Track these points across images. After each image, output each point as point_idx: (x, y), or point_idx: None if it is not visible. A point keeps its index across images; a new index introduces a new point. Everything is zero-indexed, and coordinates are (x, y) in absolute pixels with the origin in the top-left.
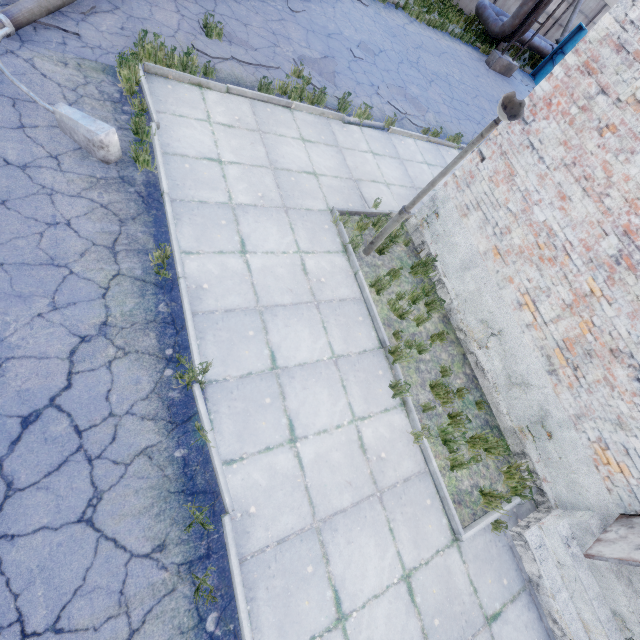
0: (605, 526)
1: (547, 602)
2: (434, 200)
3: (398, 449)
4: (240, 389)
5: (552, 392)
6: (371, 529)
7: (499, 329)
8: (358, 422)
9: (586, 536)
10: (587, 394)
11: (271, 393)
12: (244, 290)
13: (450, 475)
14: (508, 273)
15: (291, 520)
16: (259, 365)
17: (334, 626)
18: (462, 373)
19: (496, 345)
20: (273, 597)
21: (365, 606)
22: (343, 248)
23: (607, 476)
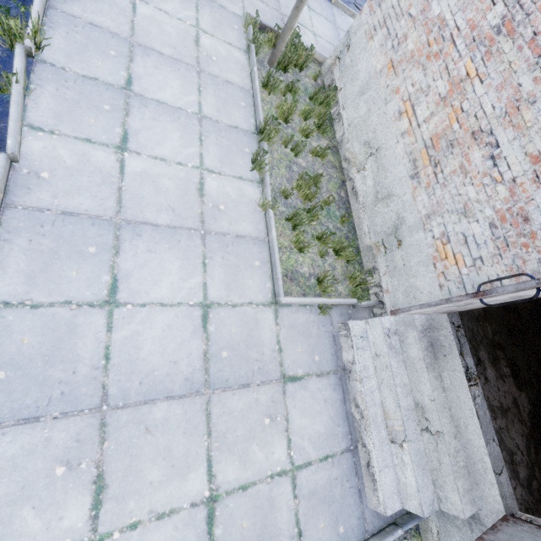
0: (430, 325)
1: (354, 387)
2: (349, 33)
3: (241, 211)
4: (78, 84)
5: (411, 197)
6: (181, 253)
7: (378, 146)
8: (205, 171)
9: (408, 330)
10: (441, 189)
11: (113, 104)
12: (120, 21)
13: (290, 255)
14: (396, 84)
15: (88, 204)
16: (110, 78)
17: (99, 305)
18: (336, 193)
19: (372, 164)
20: (34, 250)
21: (145, 306)
22: (247, 49)
23: (442, 272)
